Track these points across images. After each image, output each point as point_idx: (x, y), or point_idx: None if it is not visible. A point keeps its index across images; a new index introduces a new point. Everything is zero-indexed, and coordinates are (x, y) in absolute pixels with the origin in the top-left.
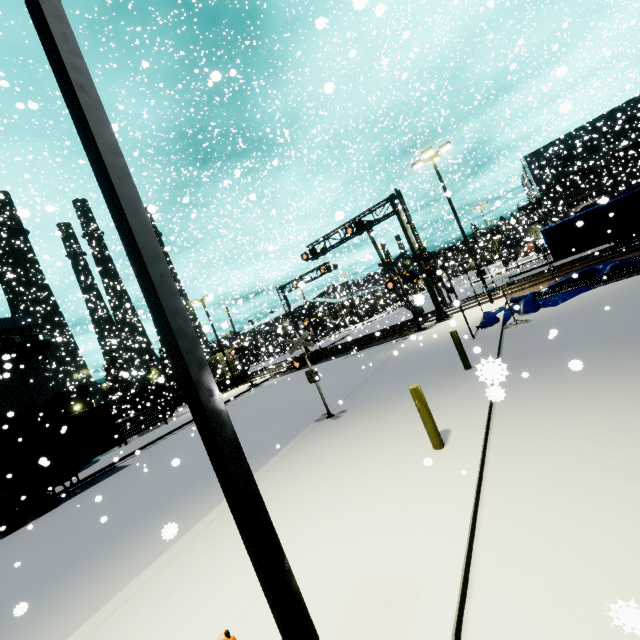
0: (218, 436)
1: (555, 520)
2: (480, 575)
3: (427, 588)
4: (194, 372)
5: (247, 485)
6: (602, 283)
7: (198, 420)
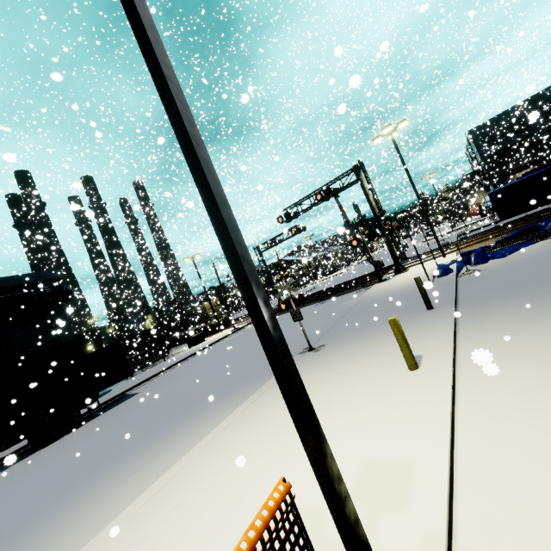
0: (273, 335)
1: (523, 417)
2: (463, 458)
3: (421, 466)
4: (254, 287)
5: (293, 373)
6: (545, 237)
7: (257, 323)
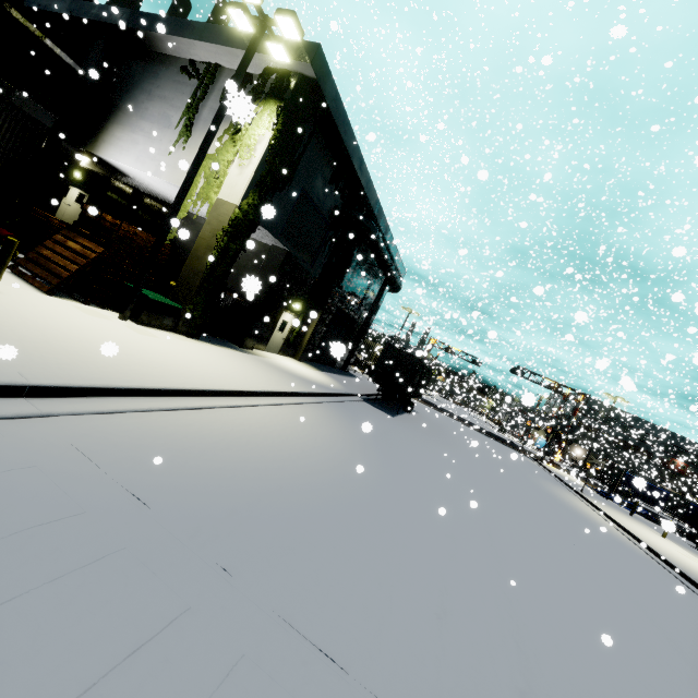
0: None
1: None
2: None
3: None
4: None
5: None
6: (642, 516)
7: None
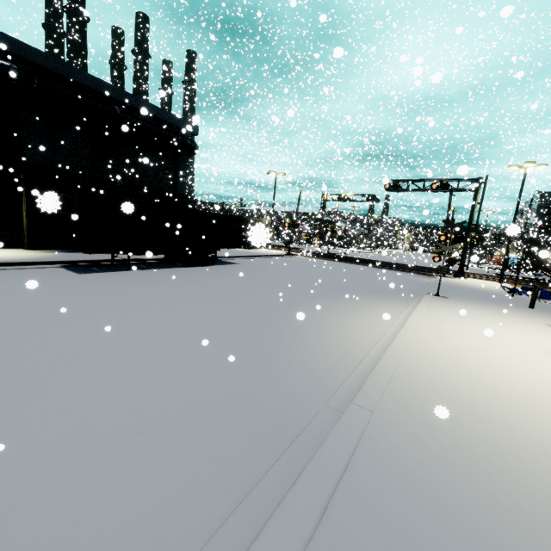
0: None
1: None
2: None
3: None
4: None
5: None
6: None
7: None
